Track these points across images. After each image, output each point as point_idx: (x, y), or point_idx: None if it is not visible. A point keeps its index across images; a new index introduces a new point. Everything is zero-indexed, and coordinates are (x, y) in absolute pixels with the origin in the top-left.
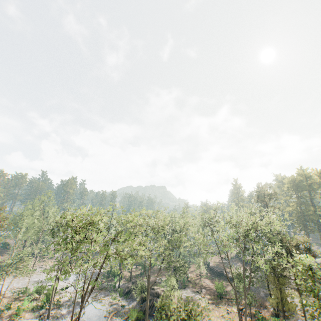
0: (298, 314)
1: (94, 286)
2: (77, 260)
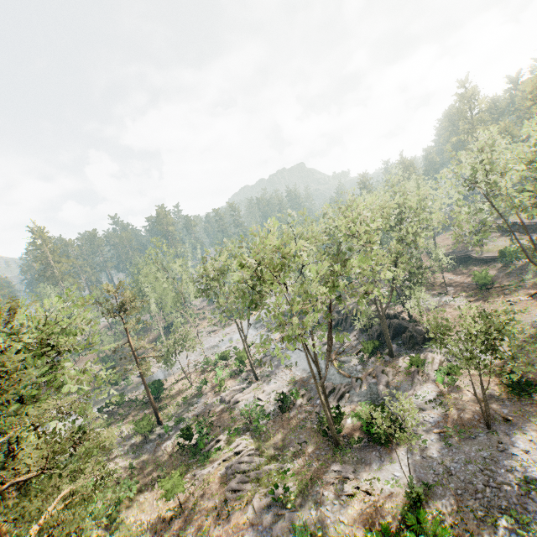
0: None
1: (332, 339)
2: (294, 317)
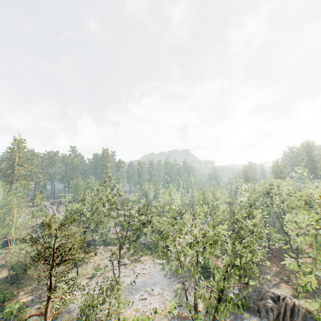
0: None
1: None
2: None
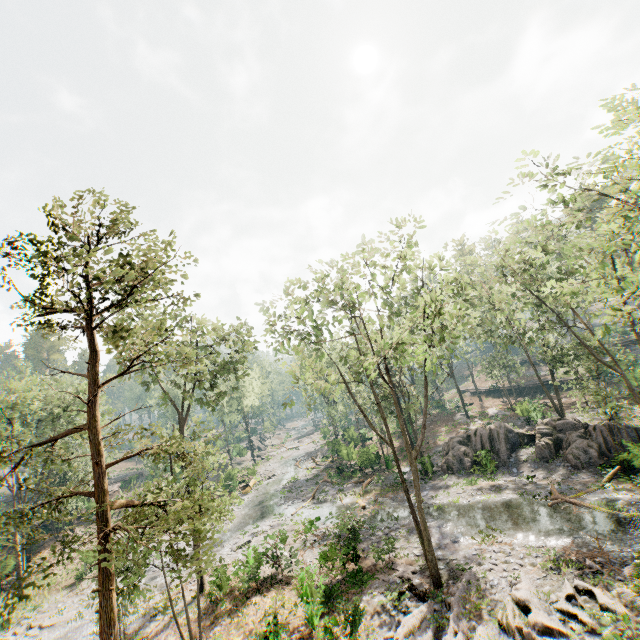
0: None
1: None
2: None
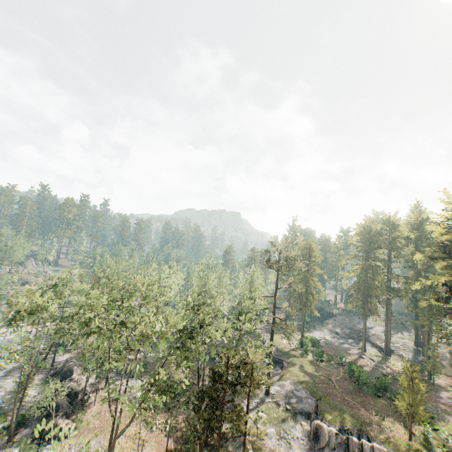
0: (245, 448)
1: None
2: None
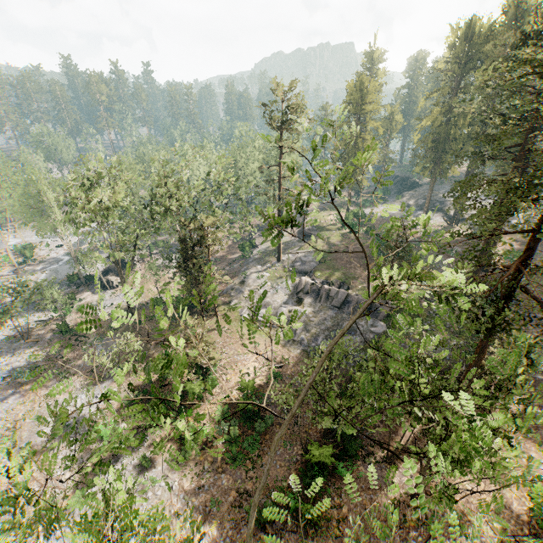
0: (243, 294)
1: None
2: None
